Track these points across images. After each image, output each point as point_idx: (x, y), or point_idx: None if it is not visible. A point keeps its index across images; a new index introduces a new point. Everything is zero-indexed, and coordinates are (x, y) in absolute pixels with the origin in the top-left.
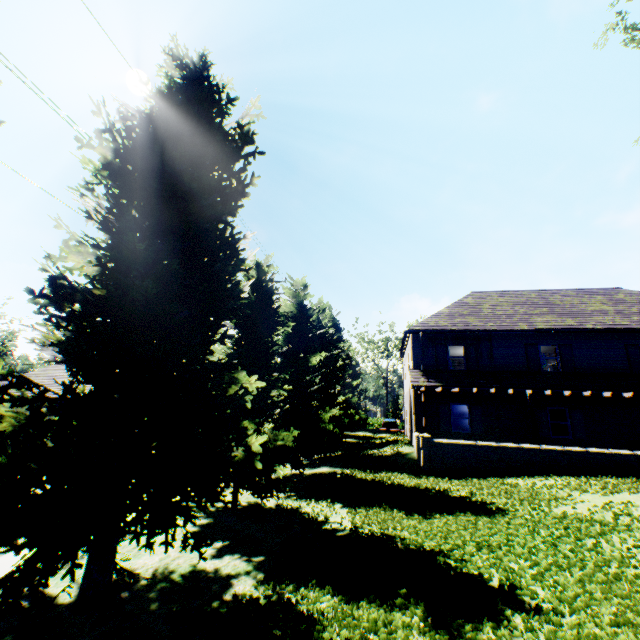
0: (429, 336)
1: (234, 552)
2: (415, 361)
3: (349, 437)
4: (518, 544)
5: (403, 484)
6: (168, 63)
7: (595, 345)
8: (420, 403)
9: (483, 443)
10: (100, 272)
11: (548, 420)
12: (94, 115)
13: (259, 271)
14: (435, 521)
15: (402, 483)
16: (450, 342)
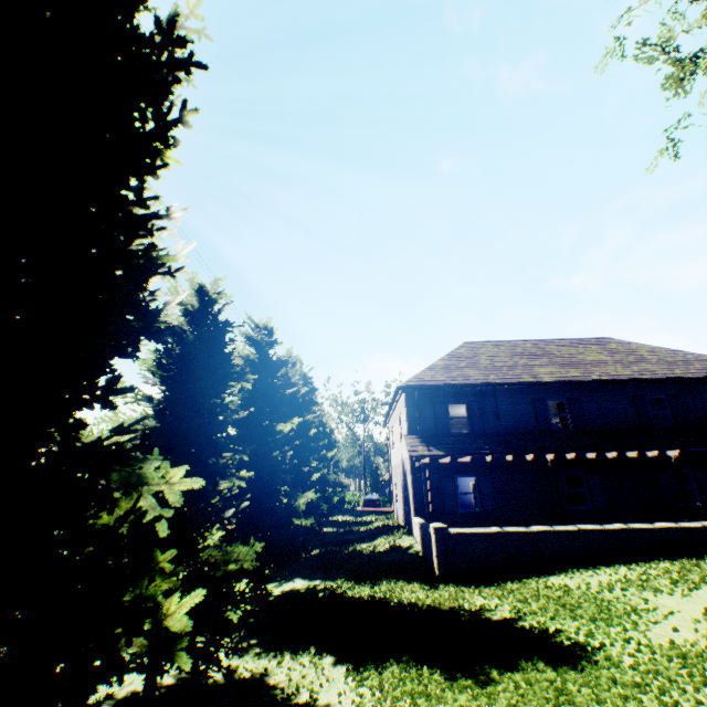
0: (425, 393)
1: None
2: (411, 425)
3: (326, 525)
4: None
5: (417, 603)
6: None
7: (603, 398)
8: (419, 478)
9: (511, 529)
10: None
11: (564, 488)
12: None
13: (203, 298)
14: (499, 691)
15: (415, 601)
16: (450, 400)
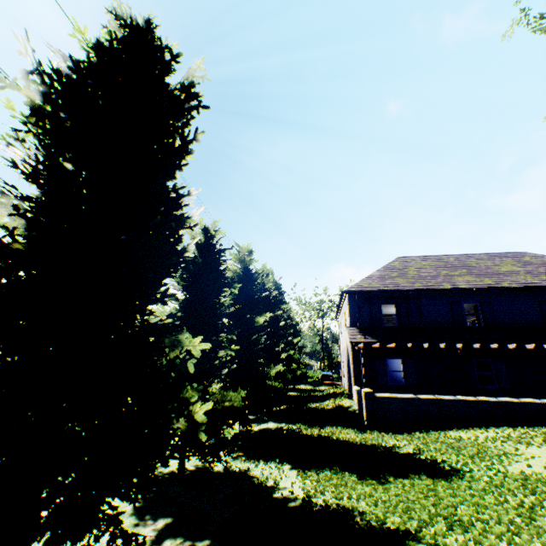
0: (364, 296)
1: (177, 535)
2: (352, 319)
3: (292, 390)
4: (492, 519)
5: (349, 440)
6: (112, 24)
7: (512, 301)
8: (358, 358)
9: (422, 396)
10: (26, 226)
11: (475, 371)
12: (19, 54)
13: (206, 235)
14: (391, 487)
15: (348, 439)
16: (383, 301)
